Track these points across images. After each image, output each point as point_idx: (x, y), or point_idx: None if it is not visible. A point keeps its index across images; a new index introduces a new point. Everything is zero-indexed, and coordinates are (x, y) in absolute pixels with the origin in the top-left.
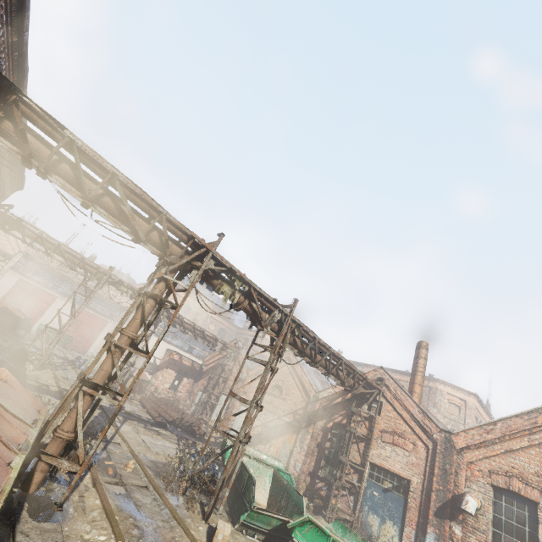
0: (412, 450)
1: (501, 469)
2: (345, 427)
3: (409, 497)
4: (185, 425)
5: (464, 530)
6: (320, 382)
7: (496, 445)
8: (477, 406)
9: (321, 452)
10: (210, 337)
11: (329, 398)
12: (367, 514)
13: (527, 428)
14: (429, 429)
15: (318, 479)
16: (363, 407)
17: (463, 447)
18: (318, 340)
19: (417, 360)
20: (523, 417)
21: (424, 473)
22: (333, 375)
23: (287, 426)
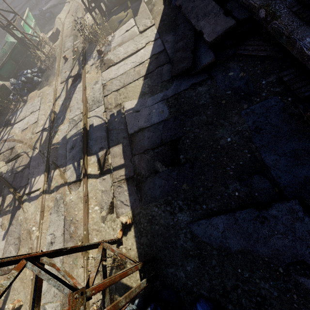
0: None
1: None
2: None
3: None
4: None
5: None
6: None
7: None
8: None
9: None
10: None
11: None
12: None
13: None
14: None
15: None
16: None
17: None
18: None
19: None
20: None
21: None
22: None
23: None
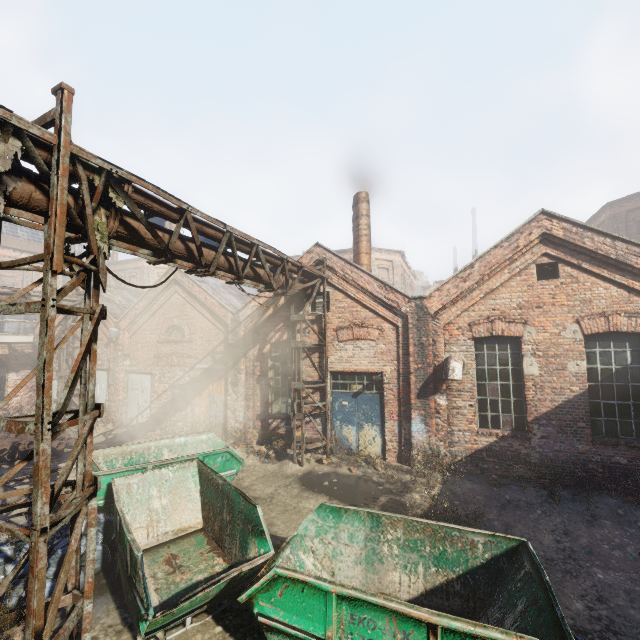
0: (378, 338)
1: (482, 317)
2: (288, 343)
3: (385, 391)
4: (29, 451)
5: (449, 398)
6: (237, 297)
7: (475, 291)
8: (401, 262)
9: (265, 387)
10: (6, 294)
11: (254, 315)
12: (340, 429)
13: (508, 257)
14: (396, 304)
15: (272, 419)
16: (307, 310)
17: (438, 309)
18: (192, 216)
19: (357, 221)
20: (503, 246)
21: (398, 358)
22: (249, 279)
23: (208, 374)
